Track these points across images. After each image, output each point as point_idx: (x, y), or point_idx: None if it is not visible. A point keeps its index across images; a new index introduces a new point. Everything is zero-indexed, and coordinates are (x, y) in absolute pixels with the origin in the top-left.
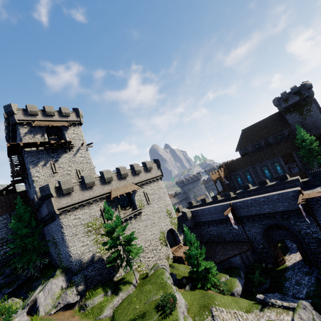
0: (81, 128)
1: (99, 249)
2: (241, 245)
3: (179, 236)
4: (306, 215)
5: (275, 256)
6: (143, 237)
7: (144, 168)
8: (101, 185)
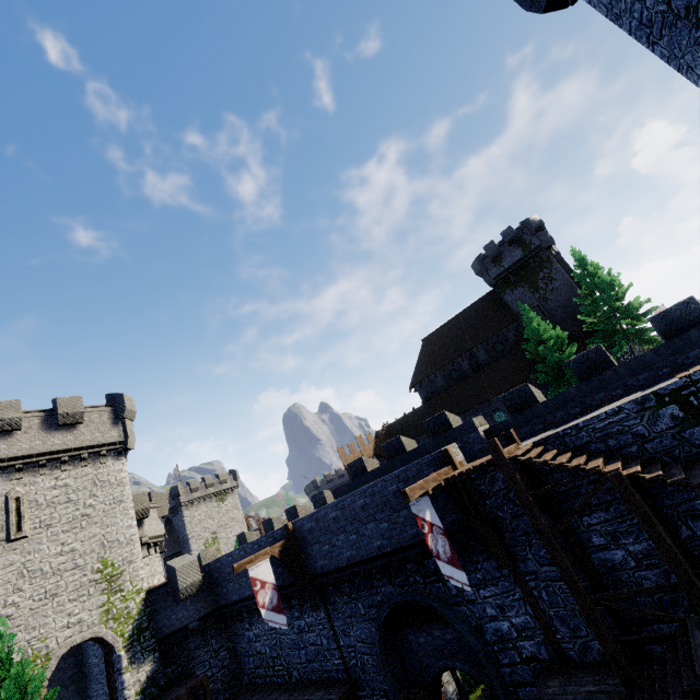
0: None
1: None
2: (314, 699)
3: (127, 672)
4: (453, 553)
5: None
6: None
7: (46, 416)
8: None
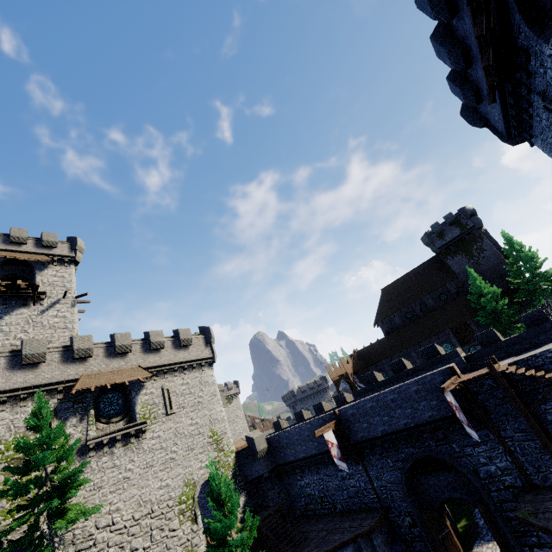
0: (73, 269)
1: (1, 514)
2: (362, 517)
3: None
4: (468, 422)
5: (439, 547)
6: (136, 494)
7: (174, 340)
8: (61, 364)
